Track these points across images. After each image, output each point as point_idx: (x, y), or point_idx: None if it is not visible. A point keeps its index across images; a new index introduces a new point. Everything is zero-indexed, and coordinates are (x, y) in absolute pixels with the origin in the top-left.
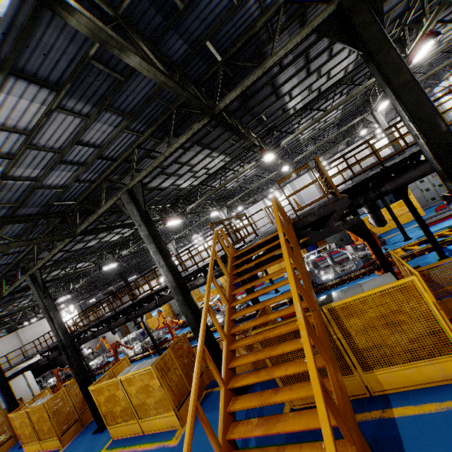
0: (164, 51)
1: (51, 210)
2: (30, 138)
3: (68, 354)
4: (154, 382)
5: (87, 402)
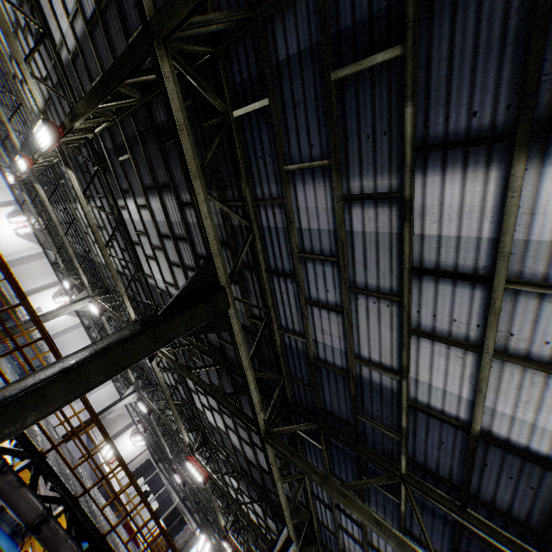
0: (299, 5)
1: None
2: None
3: None
4: None
5: None
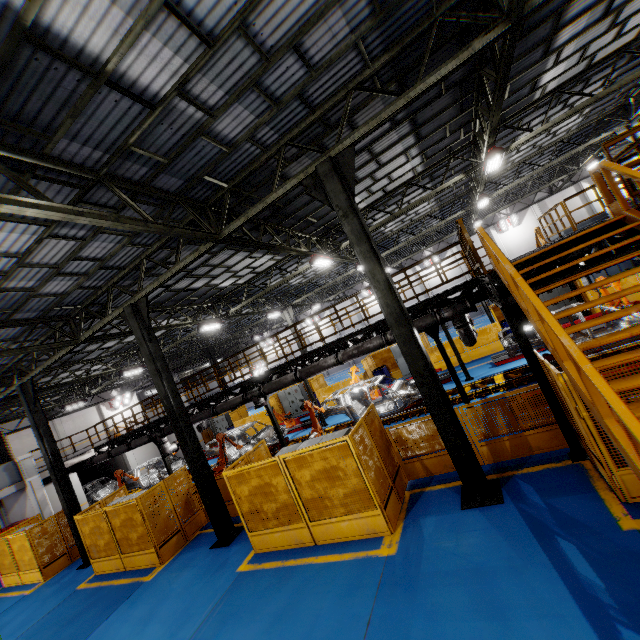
0: None
1: (192, 192)
2: (252, 5)
3: (180, 428)
4: (348, 462)
5: (205, 501)
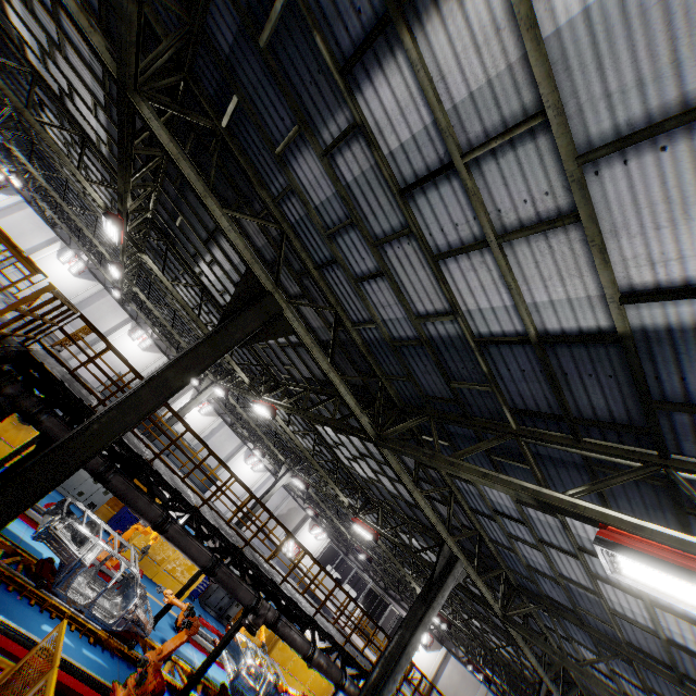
0: None
1: None
2: None
3: None
4: None
5: None
